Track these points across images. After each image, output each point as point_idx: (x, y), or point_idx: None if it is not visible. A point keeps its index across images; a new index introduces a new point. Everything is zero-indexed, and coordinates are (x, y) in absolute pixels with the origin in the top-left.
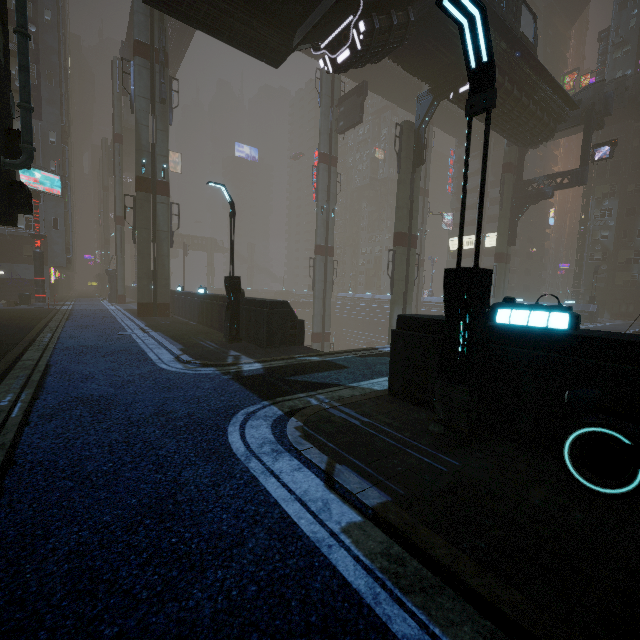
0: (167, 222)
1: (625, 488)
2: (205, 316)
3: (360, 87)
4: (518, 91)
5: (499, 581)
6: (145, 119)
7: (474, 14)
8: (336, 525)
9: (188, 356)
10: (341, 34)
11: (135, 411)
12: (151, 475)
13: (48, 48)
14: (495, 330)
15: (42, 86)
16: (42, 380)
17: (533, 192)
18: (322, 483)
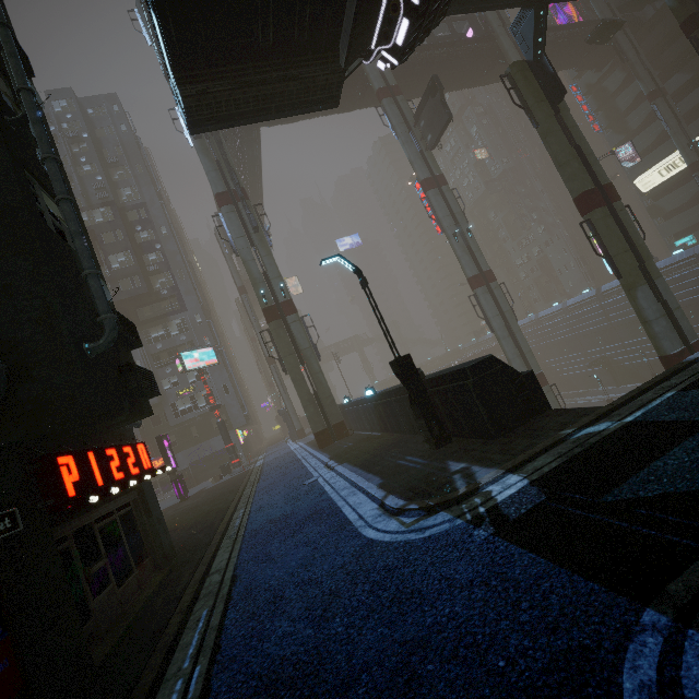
0: (306, 338)
1: None
2: (386, 421)
3: (431, 86)
4: None
5: None
6: (249, 255)
7: None
8: None
9: (395, 497)
10: (387, 11)
11: None
12: None
13: (172, 254)
14: None
15: (178, 284)
16: (222, 624)
17: None
18: None
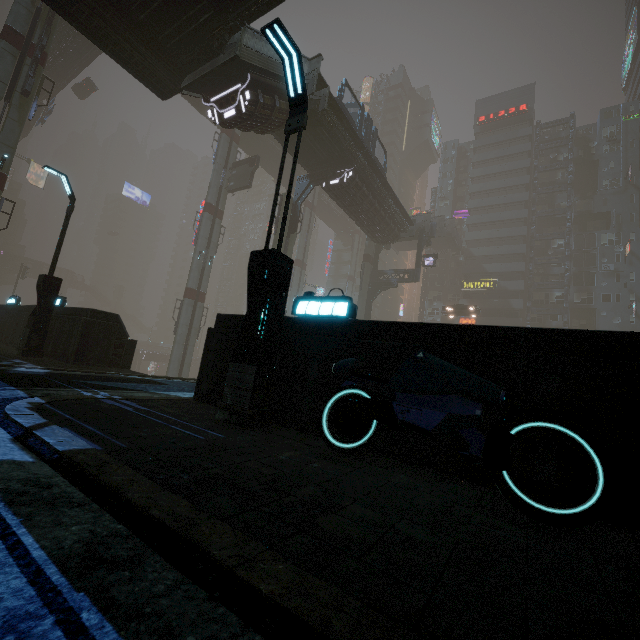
0: None
1: (362, 440)
2: (6, 331)
3: (253, 159)
4: (373, 198)
5: (173, 495)
6: None
7: (292, 53)
8: None
9: None
10: (230, 96)
11: None
12: None
13: None
14: (295, 321)
15: None
16: None
17: (384, 280)
18: (9, 437)
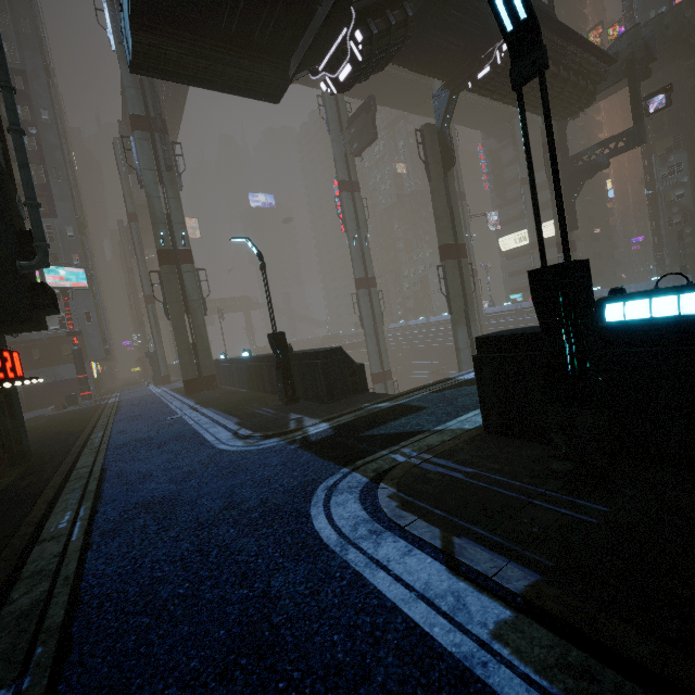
0: (197, 290)
1: None
2: (255, 381)
3: (367, 103)
4: None
5: None
6: (155, 191)
7: None
8: (482, 629)
9: (246, 430)
10: (338, 50)
11: (202, 508)
12: (235, 592)
13: (51, 146)
14: (607, 331)
15: (51, 184)
16: (99, 489)
17: (585, 166)
18: (443, 567)
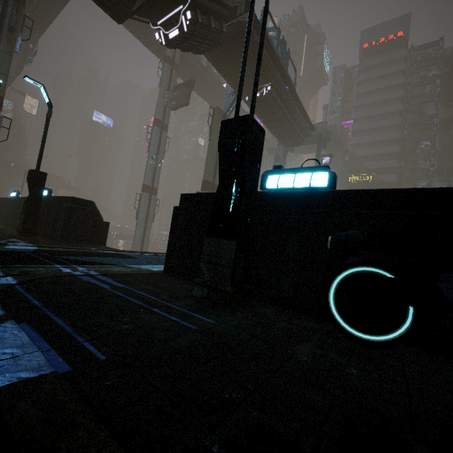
0: None
1: (397, 331)
2: (10, 217)
3: (189, 82)
4: (285, 109)
5: None
6: None
7: None
8: None
9: None
10: (173, 17)
11: None
12: None
13: None
14: (265, 196)
15: None
16: None
17: None
18: None
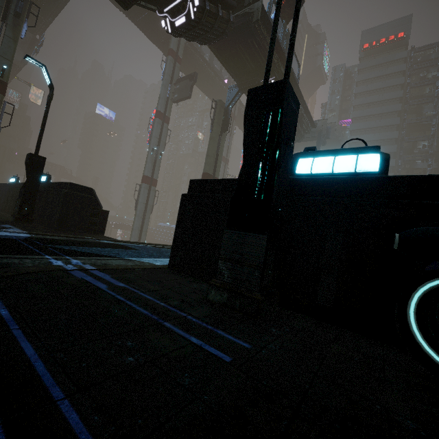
0: None
1: None
2: (9, 203)
3: (192, 75)
4: None
5: None
6: None
7: None
8: None
9: None
10: (181, 4)
11: None
12: None
13: None
14: (294, 182)
15: None
16: None
17: None
18: None
